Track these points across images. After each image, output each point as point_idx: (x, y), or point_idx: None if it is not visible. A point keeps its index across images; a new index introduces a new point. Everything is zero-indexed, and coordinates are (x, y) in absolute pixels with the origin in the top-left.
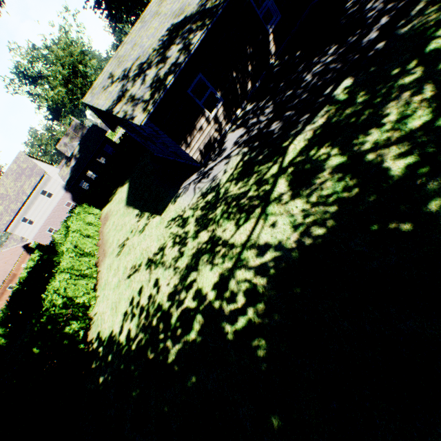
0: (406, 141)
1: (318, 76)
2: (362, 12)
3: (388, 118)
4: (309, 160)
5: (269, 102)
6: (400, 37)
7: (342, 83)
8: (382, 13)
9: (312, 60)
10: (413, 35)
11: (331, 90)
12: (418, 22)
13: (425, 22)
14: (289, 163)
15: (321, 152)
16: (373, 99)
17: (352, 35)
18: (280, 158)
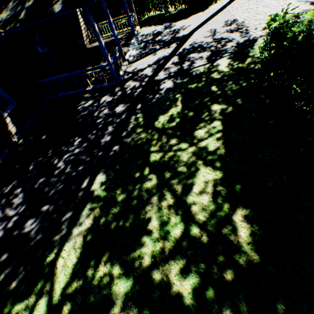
0: (178, 253)
1: (70, 165)
2: (92, 117)
3: (152, 223)
4: (90, 285)
5: (17, 187)
6: (128, 145)
7: (97, 177)
8: (107, 122)
9: (61, 147)
10: (137, 145)
11: (88, 183)
12: (135, 136)
13: (140, 138)
14: (62, 294)
15: (101, 271)
16: (131, 200)
17: (91, 133)
18: (46, 284)
